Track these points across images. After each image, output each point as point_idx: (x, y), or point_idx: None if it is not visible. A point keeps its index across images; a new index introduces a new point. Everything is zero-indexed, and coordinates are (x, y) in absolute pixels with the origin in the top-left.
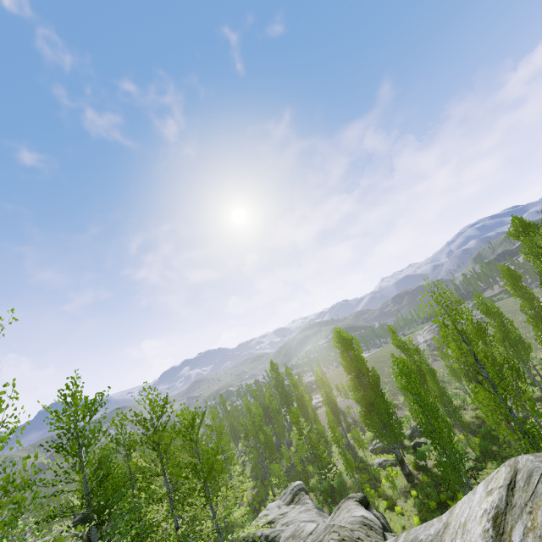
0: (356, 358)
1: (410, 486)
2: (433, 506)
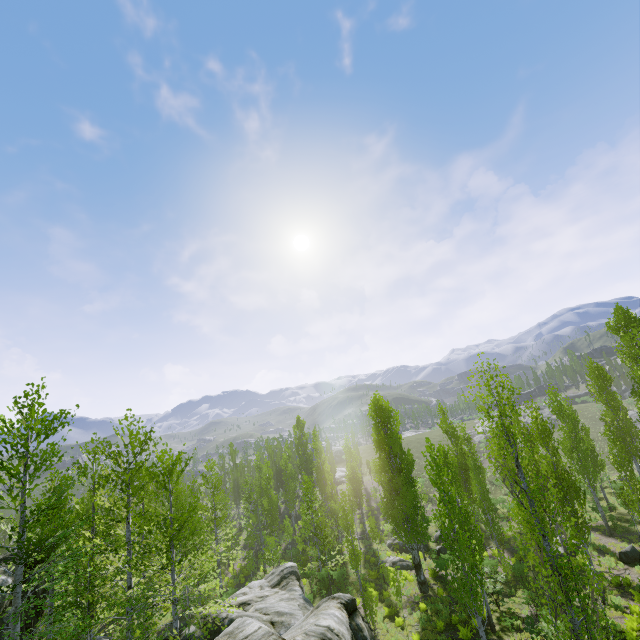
0: (390, 434)
1: (421, 597)
2: (440, 627)
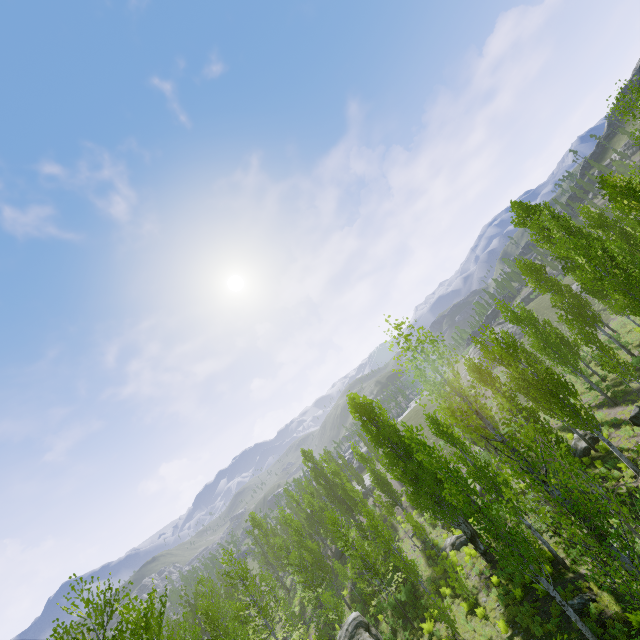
0: (381, 426)
1: (490, 568)
2: (519, 595)
